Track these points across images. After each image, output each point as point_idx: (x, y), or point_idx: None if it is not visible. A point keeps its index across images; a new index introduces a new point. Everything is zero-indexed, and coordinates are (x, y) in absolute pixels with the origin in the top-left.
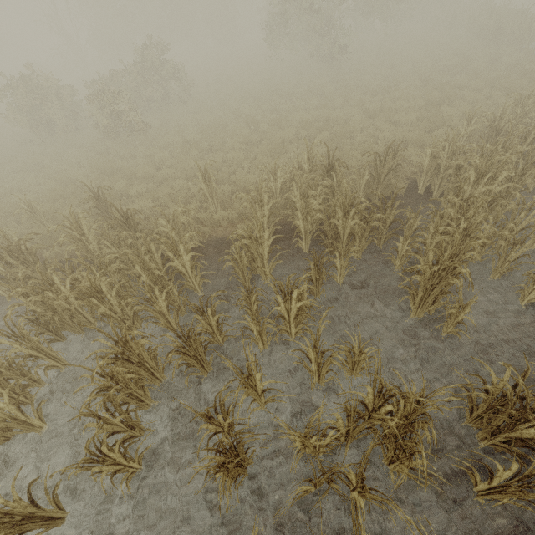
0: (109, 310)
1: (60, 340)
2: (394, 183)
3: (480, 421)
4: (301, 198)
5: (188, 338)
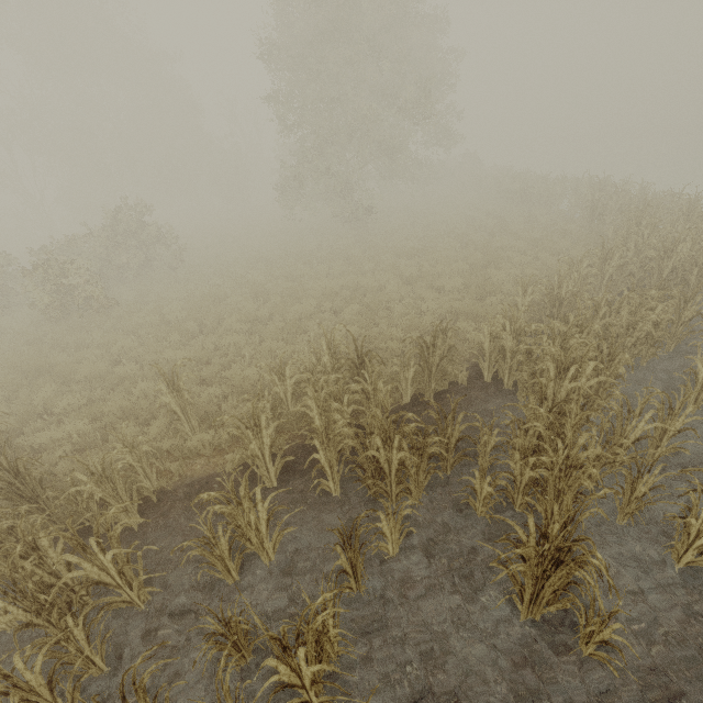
0: None
1: None
2: (452, 371)
3: None
4: (320, 412)
5: None
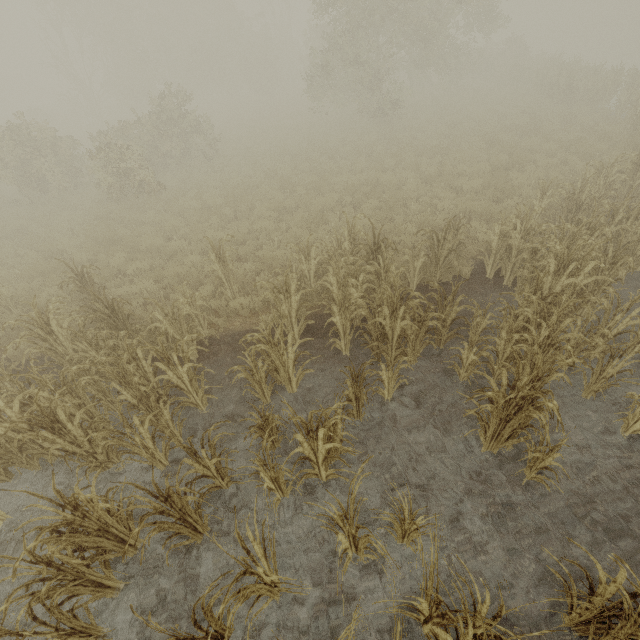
0: (71, 443)
1: (5, 480)
2: (457, 265)
3: (584, 627)
4: (339, 287)
5: (169, 498)
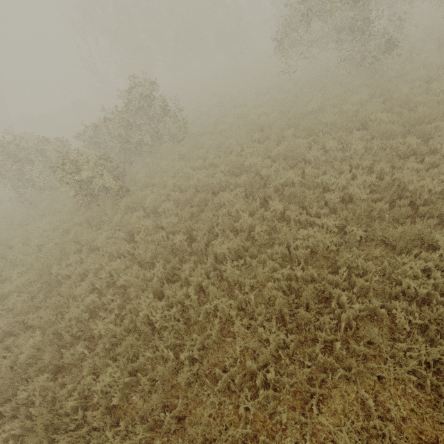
0: None
1: None
2: None
3: None
4: None
5: None
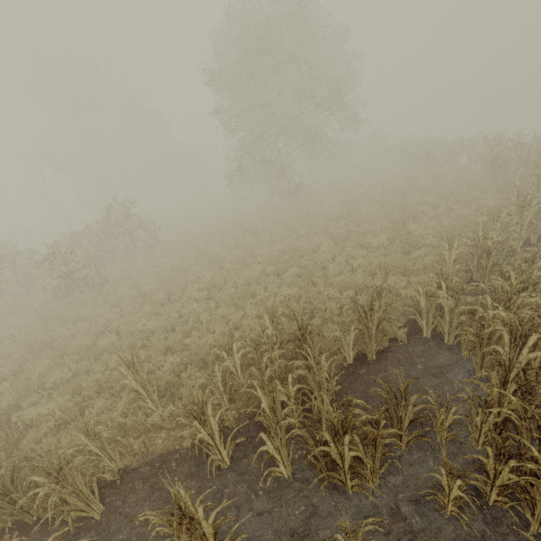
0: None
1: None
2: (390, 328)
3: None
4: (266, 392)
5: None
